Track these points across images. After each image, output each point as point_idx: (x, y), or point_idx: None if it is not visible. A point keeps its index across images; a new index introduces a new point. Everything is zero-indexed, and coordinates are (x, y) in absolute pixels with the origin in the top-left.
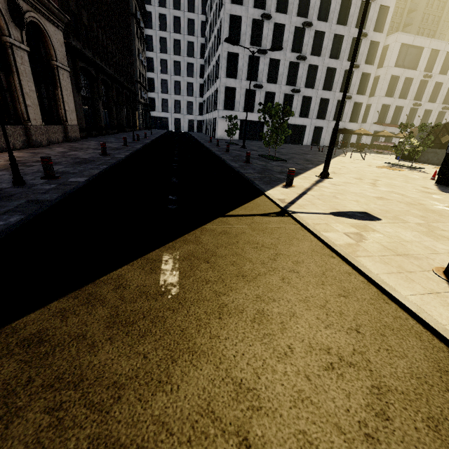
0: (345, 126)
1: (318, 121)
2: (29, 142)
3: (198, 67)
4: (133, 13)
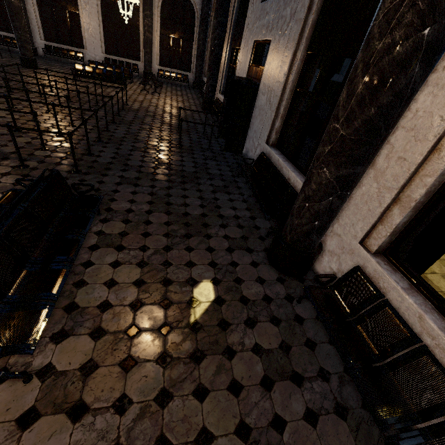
0: None
1: None
2: None
3: None
4: None
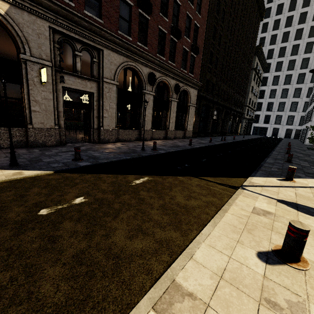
0: None
1: None
2: (166, 137)
3: (306, 90)
4: (253, 68)
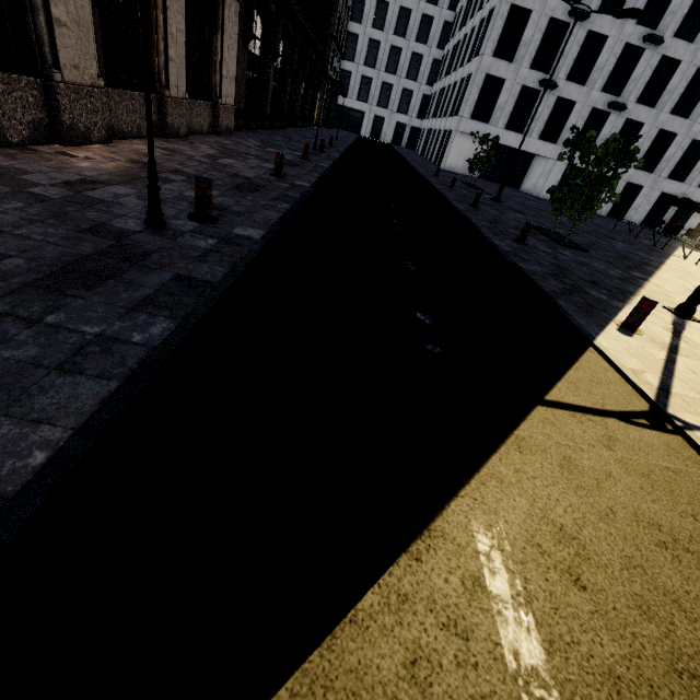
0: (687, 194)
1: (638, 174)
2: (160, 127)
3: (440, 26)
4: None
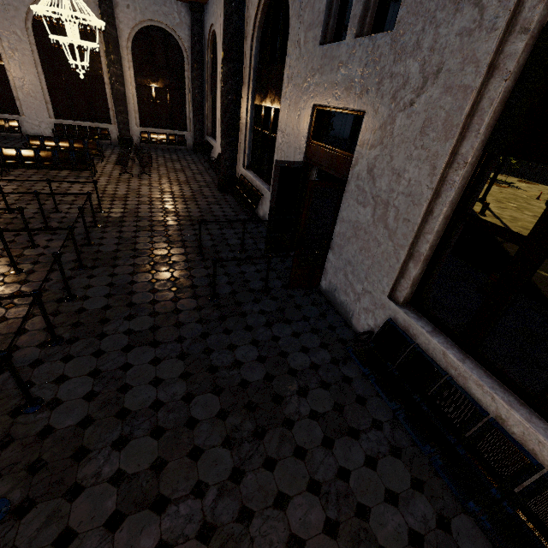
0: None
1: None
2: None
3: None
4: None
